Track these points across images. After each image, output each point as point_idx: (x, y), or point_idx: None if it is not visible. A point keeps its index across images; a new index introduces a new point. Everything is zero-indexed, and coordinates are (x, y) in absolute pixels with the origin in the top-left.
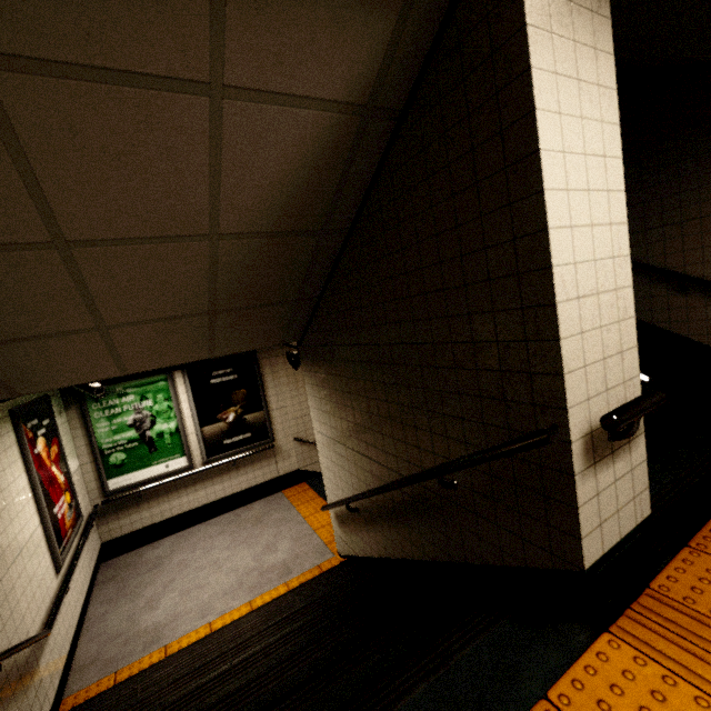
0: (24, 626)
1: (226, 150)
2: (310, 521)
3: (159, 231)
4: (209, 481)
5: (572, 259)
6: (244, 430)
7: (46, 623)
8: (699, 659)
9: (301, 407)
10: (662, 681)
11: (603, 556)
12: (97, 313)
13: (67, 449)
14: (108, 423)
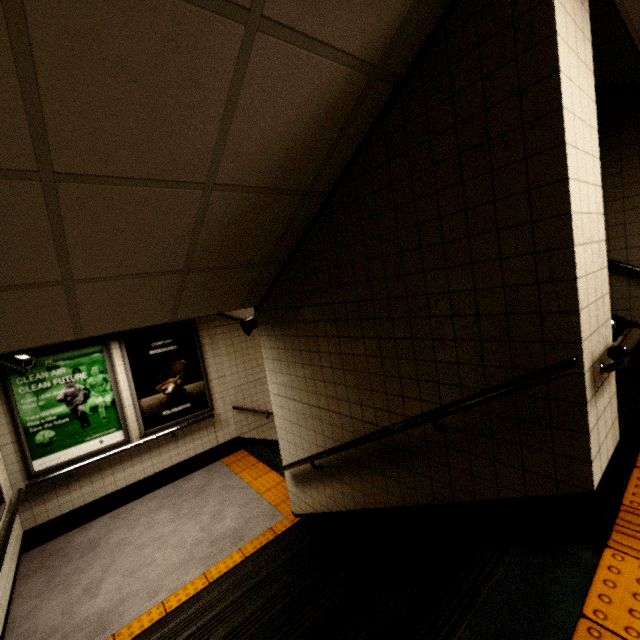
0: None
1: (245, 90)
2: (255, 486)
3: (157, 173)
4: (147, 454)
5: (579, 209)
6: (184, 400)
7: None
8: None
9: (239, 376)
10: None
11: (601, 477)
12: (66, 264)
13: None
14: (34, 399)
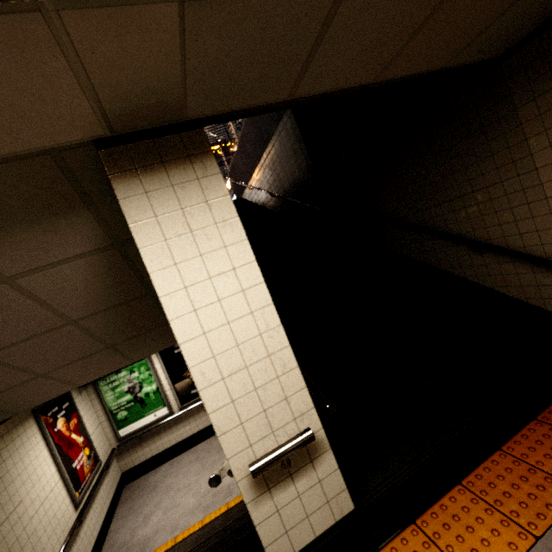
0: None
1: (38, 294)
2: None
3: (33, 333)
4: (186, 421)
5: (211, 354)
6: None
7: (60, 550)
8: None
9: None
10: None
11: None
12: (31, 371)
13: (87, 416)
14: (112, 393)
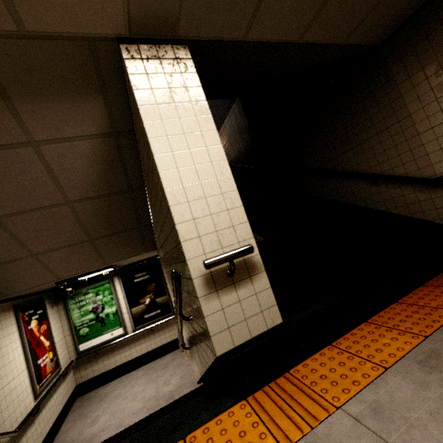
0: (4, 427)
1: (52, 165)
2: None
3: (39, 205)
4: (137, 342)
5: (180, 183)
6: (156, 308)
7: (17, 427)
8: (282, 411)
9: None
10: (251, 425)
11: (235, 348)
12: (27, 248)
13: (55, 327)
14: (78, 311)
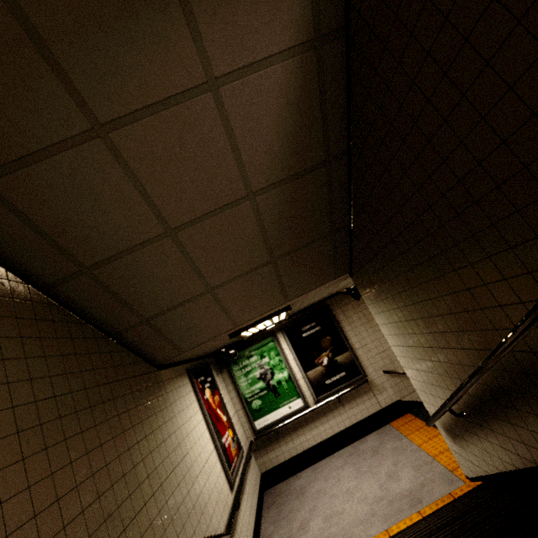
0: (213, 526)
1: (234, 125)
2: (425, 448)
3: (217, 204)
4: (323, 418)
5: None
6: (338, 370)
7: (226, 527)
8: None
9: (380, 342)
10: None
11: None
12: (204, 279)
13: (225, 399)
14: (245, 379)
